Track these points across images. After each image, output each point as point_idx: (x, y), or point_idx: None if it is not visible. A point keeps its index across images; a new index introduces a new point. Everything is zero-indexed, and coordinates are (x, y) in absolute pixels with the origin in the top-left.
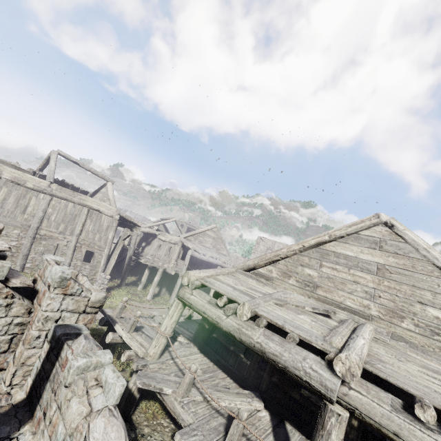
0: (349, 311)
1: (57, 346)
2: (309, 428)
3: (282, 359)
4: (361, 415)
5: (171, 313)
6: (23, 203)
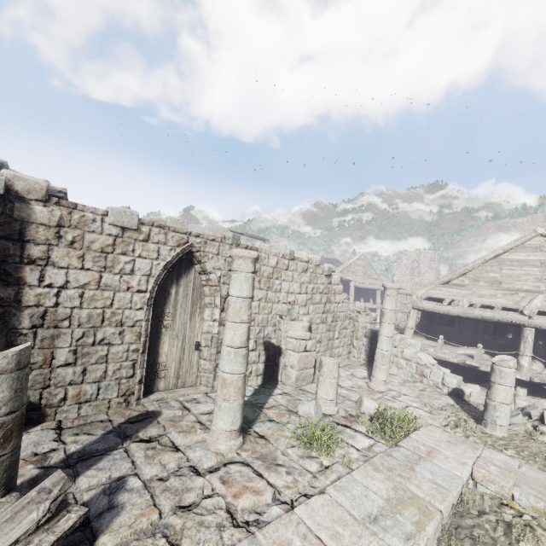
0: (526, 291)
1: (375, 337)
2: (514, 355)
3: (495, 317)
4: (540, 328)
5: (411, 317)
6: None
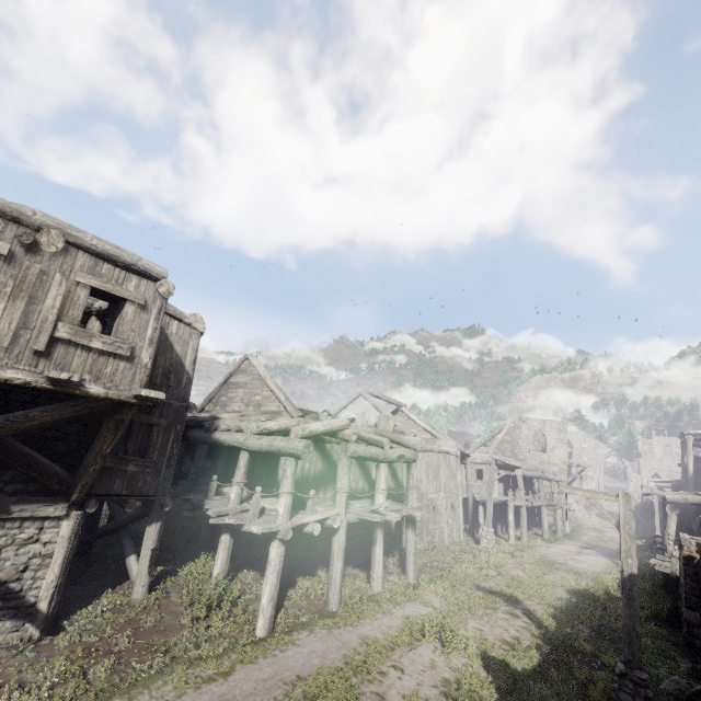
0: None
1: None
2: None
3: None
4: None
5: None
6: None
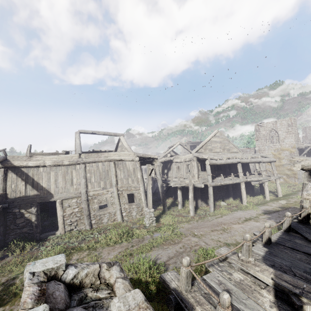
0: None
1: None
2: None
3: None
4: None
5: None
6: (69, 178)
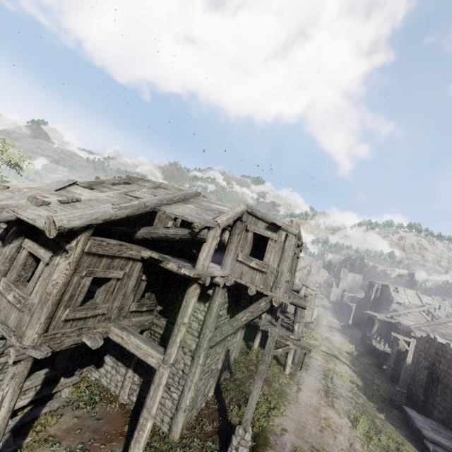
0: None
1: None
2: None
3: None
4: None
5: None
6: None
